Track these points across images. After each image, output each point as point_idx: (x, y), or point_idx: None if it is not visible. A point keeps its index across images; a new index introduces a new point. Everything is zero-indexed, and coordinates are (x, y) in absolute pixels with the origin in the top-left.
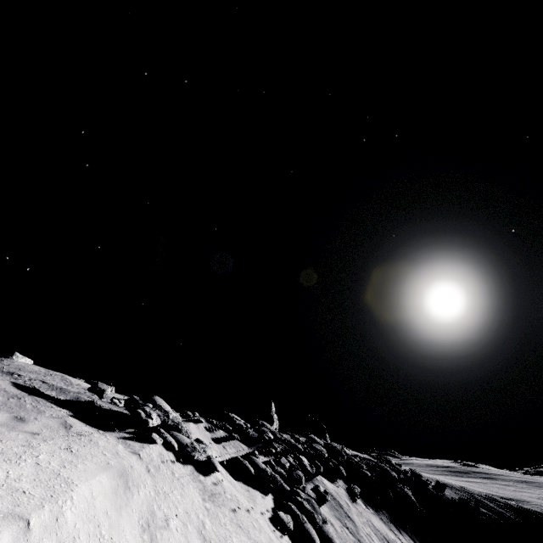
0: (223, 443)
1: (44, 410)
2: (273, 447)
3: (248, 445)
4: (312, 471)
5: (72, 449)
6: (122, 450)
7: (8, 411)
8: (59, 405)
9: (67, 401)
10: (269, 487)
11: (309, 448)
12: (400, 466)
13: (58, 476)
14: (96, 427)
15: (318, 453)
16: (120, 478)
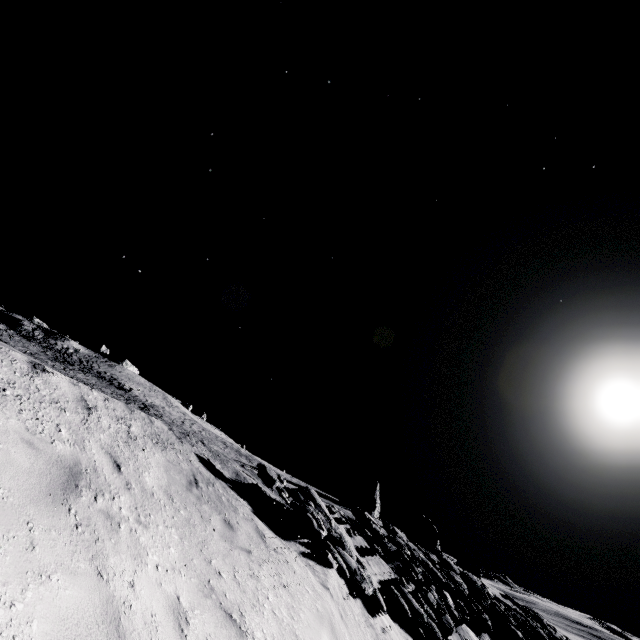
0: (365, 555)
1: (236, 505)
2: (413, 570)
3: (385, 559)
4: (459, 617)
5: (283, 580)
6: (315, 582)
7: (216, 509)
8: (236, 490)
9: (233, 480)
10: (421, 634)
11: (447, 577)
12: (553, 629)
13: (296, 637)
14: (275, 531)
15: (458, 587)
16: (332, 636)
